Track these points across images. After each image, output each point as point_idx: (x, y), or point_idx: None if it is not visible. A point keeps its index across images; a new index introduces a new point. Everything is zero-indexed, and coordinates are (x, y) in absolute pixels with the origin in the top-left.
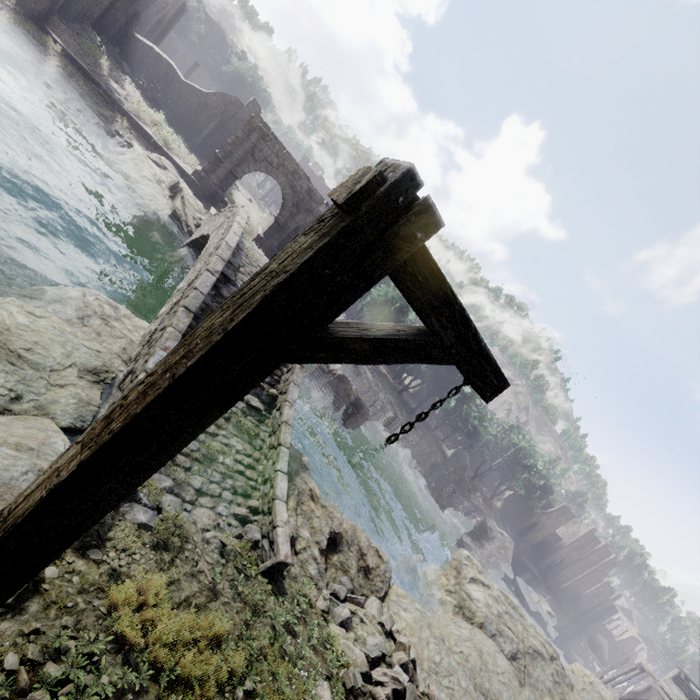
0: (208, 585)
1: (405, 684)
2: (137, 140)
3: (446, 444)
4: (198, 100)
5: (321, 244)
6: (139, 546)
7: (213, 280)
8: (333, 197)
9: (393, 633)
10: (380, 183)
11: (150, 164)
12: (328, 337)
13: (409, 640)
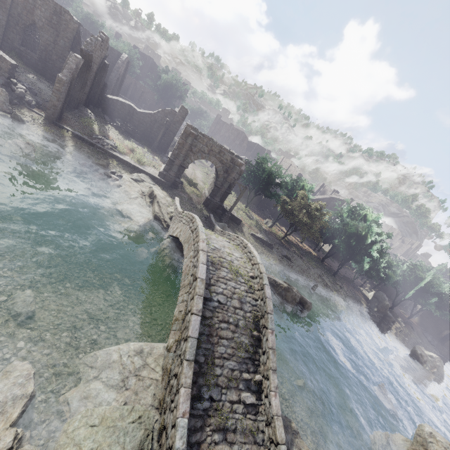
0: None
1: None
2: (123, 169)
3: (365, 288)
4: (150, 119)
5: None
6: None
7: (199, 320)
8: None
9: None
10: None
11: (134, 184)
12: None
13: None
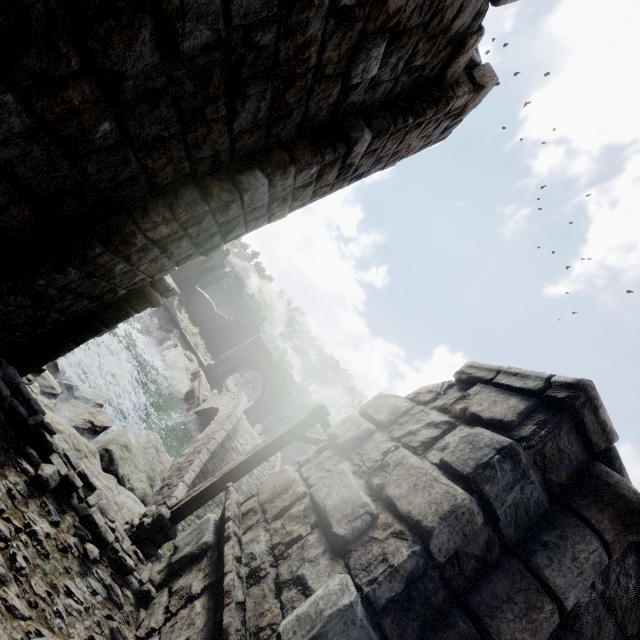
0: None
1: None
2: (180, 343)
3: None
4: (221, 321)
5: (308, 415)
6: None
7: (225, 435)
8: (311, 407)
9: None
10: (319, 406)
11: (185, 358)
12: (306, 435)
13: None
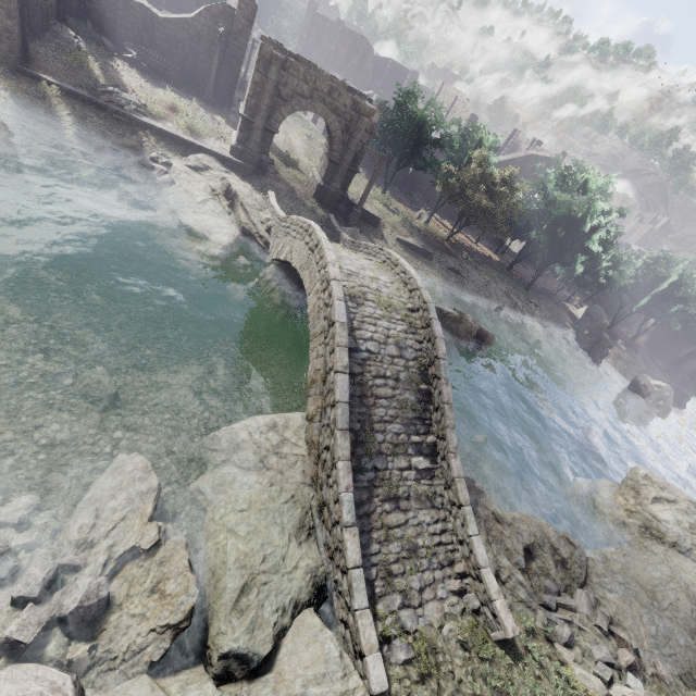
0: (470, 693)
1: (642, 693)
2: (169, 151)
3: (573, 304)
4: (187, 34)
5: None
6: (413, 687)
7: (347, 379)
8: None
9: (609, 628)
10: None
11: (195, 177)
12: None
13: (630, 638)
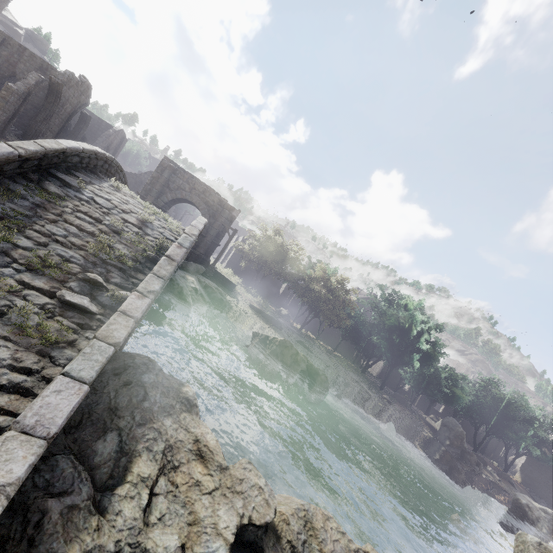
0: None
1: None
2: None
3: (430, 416)
4: (134, 180)
5: None
6: None
7: (11, 151)
8: None
9: None
10: None
11: None
12: None
13: None
